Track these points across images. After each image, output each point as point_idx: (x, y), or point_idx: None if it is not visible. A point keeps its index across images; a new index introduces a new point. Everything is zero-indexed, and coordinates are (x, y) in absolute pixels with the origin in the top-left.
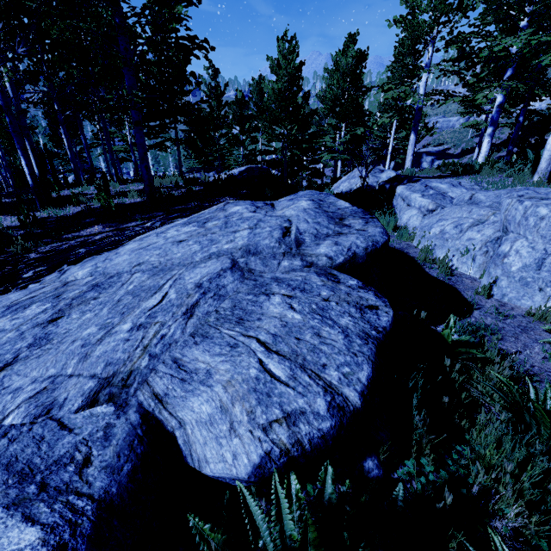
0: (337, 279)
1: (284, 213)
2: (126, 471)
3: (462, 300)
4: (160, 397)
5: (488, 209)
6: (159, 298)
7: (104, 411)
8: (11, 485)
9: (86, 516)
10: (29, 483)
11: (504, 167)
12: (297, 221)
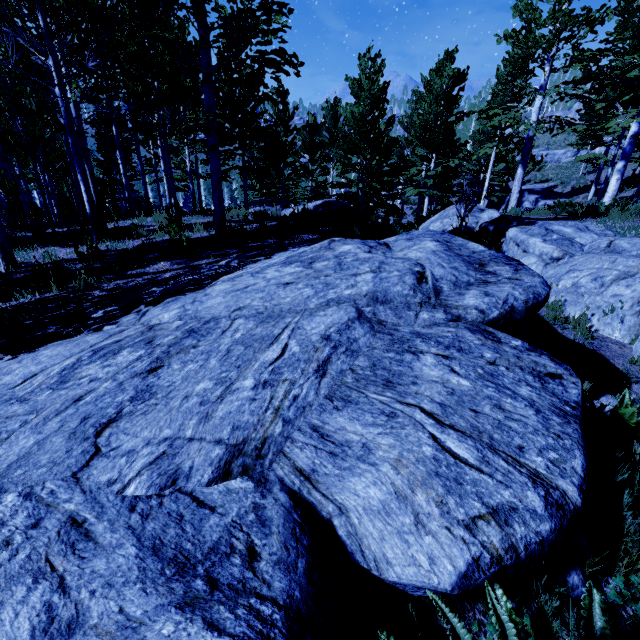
0: (496, 338)
1: (407, 255)
2: (301, 569)
3: (614, 371)
4: (306, 473)
5: (638, 260)
6: (279, 350)
7: (242, 487)
8: (171, 576)
9: (277, 627)
10: (193, 576)
11: (637, 210)
12: (430, 265)
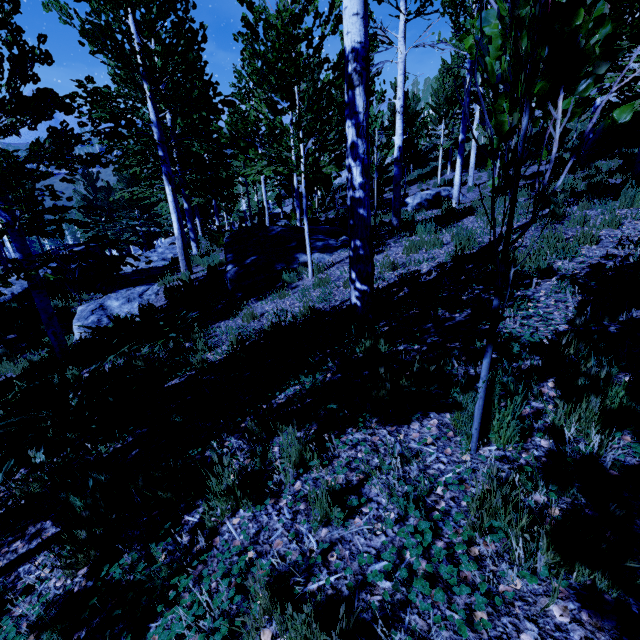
0: None
1: None
2: None
3: None
4: None
5: None
6: None
7: None
8: None
9: None
10: None
11: None
12: None
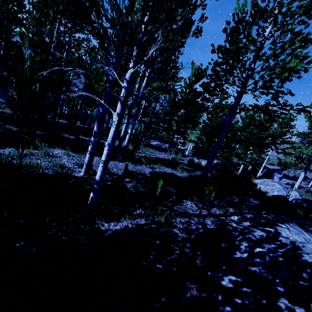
0: None
1: None
2: None
3: None
4: None
5: None
6: None
7: None
8: None
9: None
10: None
11: None
12: None
